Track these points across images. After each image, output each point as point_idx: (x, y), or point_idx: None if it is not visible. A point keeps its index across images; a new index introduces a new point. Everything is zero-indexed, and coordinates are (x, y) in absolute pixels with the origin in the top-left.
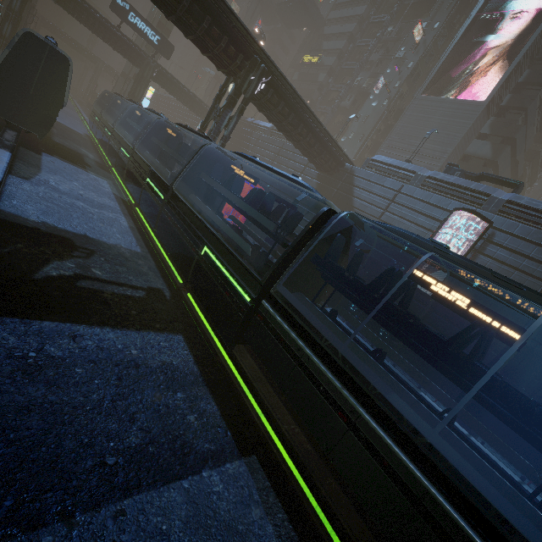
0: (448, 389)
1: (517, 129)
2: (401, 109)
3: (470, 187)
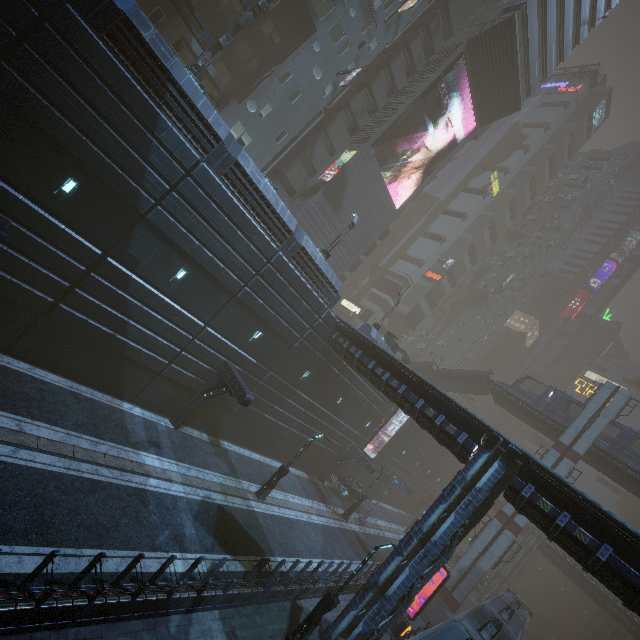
0: None
1: (387, 233)
2: (333, 114)
3: None
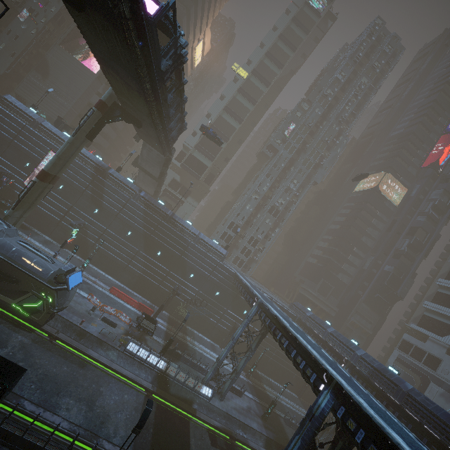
0: (48, 234)
1: None
2: (49, 44)
3: (62, 138)
